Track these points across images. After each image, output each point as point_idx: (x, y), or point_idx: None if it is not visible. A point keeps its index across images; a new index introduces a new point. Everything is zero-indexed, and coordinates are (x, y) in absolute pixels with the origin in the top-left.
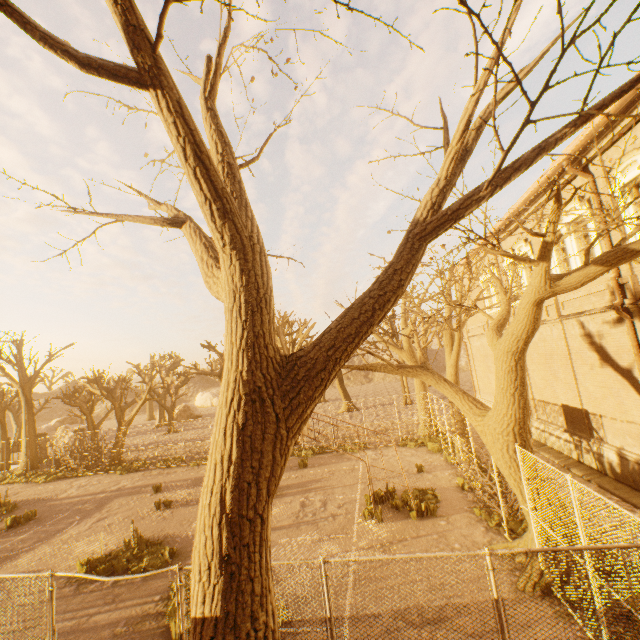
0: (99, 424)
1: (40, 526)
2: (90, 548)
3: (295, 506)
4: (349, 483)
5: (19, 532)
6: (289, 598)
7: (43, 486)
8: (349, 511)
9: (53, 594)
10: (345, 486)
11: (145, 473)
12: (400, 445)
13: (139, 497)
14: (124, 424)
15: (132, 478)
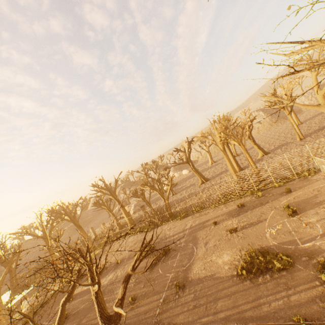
0: (149, 201)
1: (178, 252)
2: (224, 259)
3: None
4: None
5: (172, 256)
6: None
7: (150, 233)
8: None
9: None
10: None
11: (192, 217)
12: None
13: (209, 229)
14: (165, 198)
15: (189, 220)
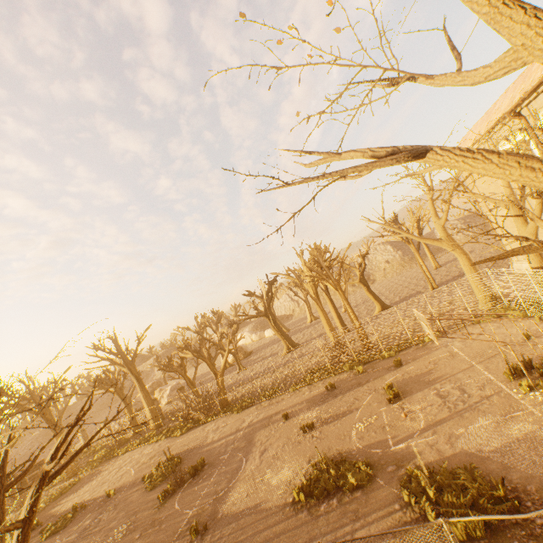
0: (193, 380)
1: (217, 469)
2: (281, 477)
3: (434, 399)
4: (464, 367)
5: (205, 477)
6: (537, 481)
7: (183, 438)
8: (497, 390)
9: (453, 539)
10: (463, 371)
11: (257, 407)
12: (475, 323)
13: (275, 427)
14: (218, 374)
15: (251, 413)
